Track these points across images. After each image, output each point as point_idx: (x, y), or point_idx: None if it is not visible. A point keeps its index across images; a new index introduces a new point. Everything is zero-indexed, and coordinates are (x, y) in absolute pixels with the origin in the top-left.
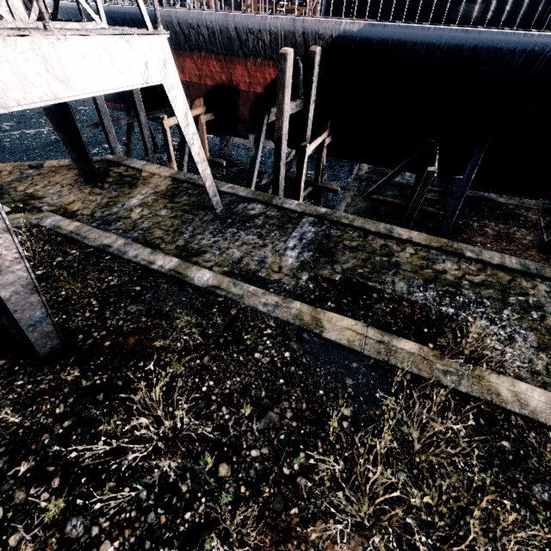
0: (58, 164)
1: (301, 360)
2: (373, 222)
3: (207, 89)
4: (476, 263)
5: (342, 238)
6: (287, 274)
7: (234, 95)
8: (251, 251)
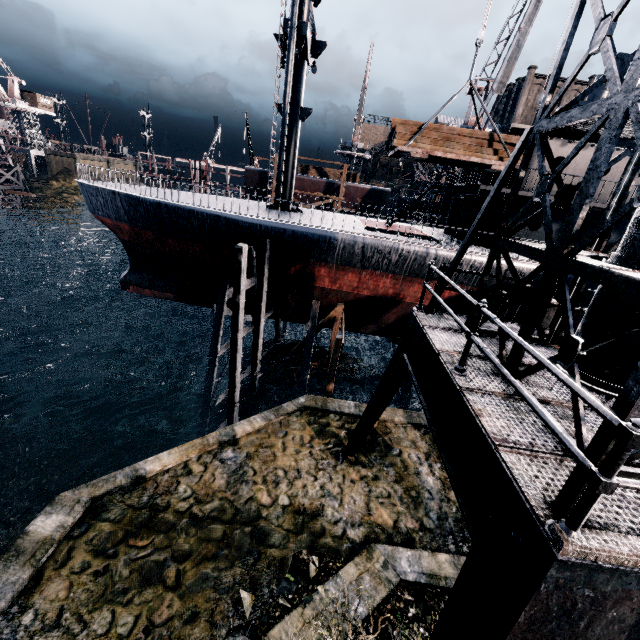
0: (252, 429)
1: None
2: None
3: (356, 297)
4: None
5: None
6: None
7: (391, 305)
8: None
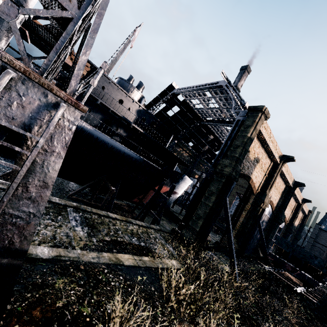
0: None
1: (127, 277)
2: (99, 210)
3: None
4: (136, 225)
5: (93, 218)
6: (86, 240)
7: None
8: (56, 230)
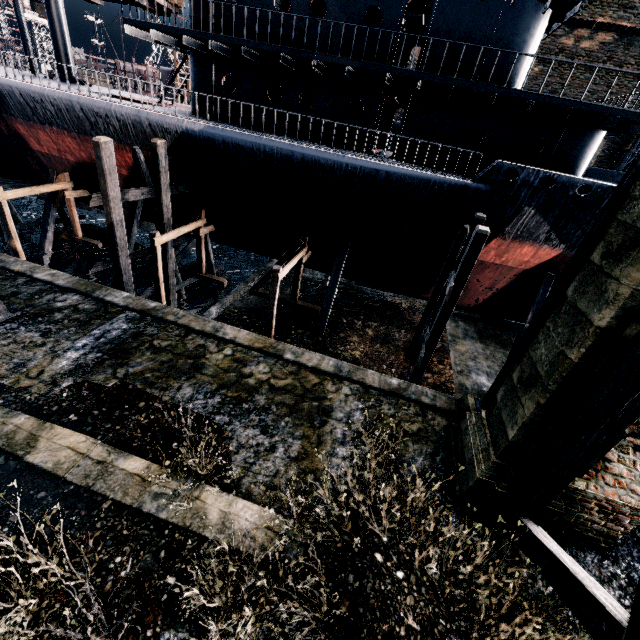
0: None
1: None
2: (204, 320)
3: (72, 165)
4: (293, 365)
5: (155, 336)
6: (45, 380)
7: None
8: (16, 352)
